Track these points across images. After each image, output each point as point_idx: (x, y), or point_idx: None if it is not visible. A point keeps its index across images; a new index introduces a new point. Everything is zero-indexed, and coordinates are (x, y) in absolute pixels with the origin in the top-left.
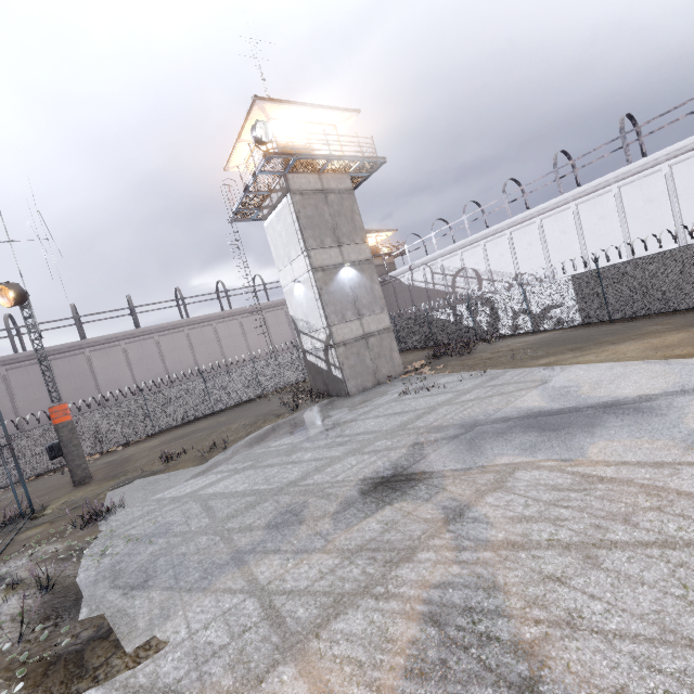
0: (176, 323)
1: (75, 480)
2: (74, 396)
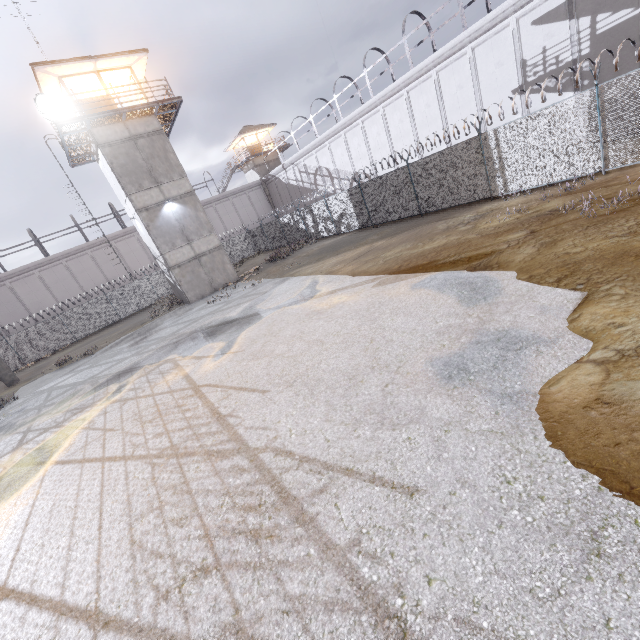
0: (78, 248)
1: (7, 384)
2: (10, 319)
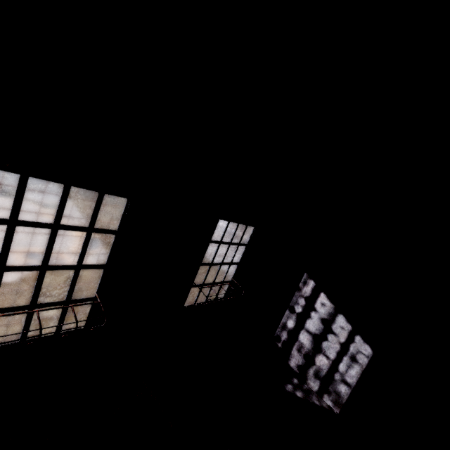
0: None
1: None
2: None
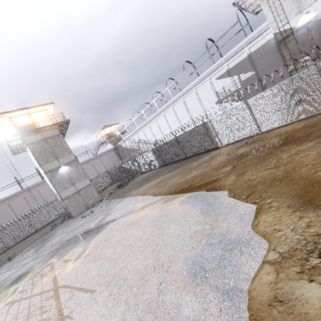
0: (16, 193)
1: None
2: None
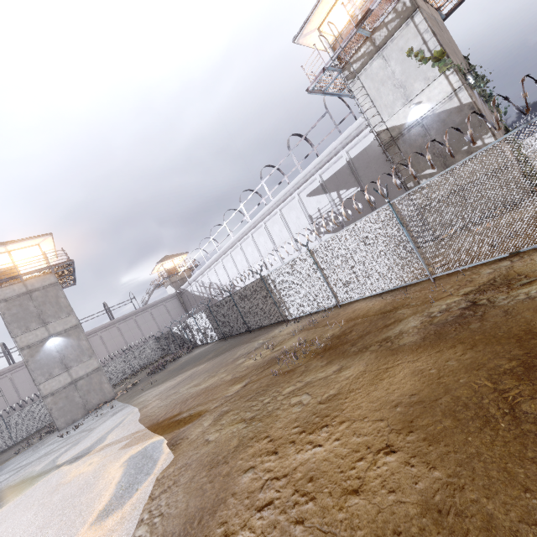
0: None
1: None
2: None
